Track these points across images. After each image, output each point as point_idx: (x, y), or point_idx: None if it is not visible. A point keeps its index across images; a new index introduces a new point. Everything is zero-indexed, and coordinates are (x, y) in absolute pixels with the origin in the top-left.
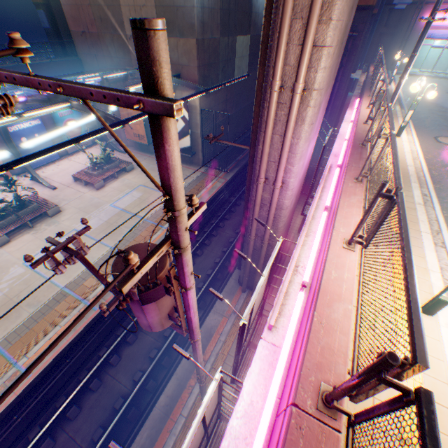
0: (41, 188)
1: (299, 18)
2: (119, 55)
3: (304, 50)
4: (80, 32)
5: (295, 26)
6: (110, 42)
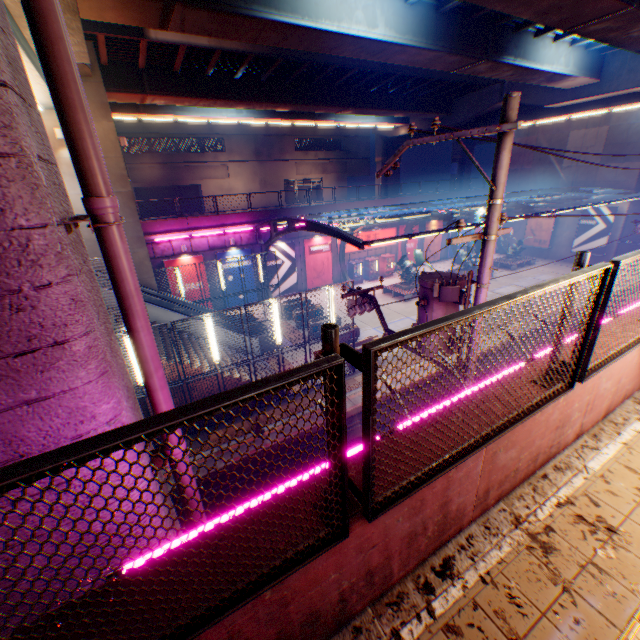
0: None
1: None
2: (544, 181)
3: None
4: (510, 170)
5: None
6: (540, 173)
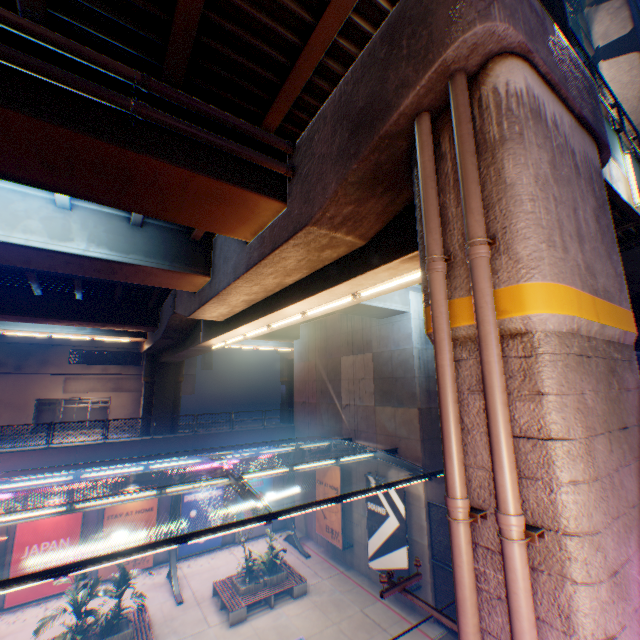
0: (166, 594)
1: (477, 391)
2: (330, 422)
3: (494, 444)
4: (301, 401)
5: (474, 403)
6: (325, 409)
